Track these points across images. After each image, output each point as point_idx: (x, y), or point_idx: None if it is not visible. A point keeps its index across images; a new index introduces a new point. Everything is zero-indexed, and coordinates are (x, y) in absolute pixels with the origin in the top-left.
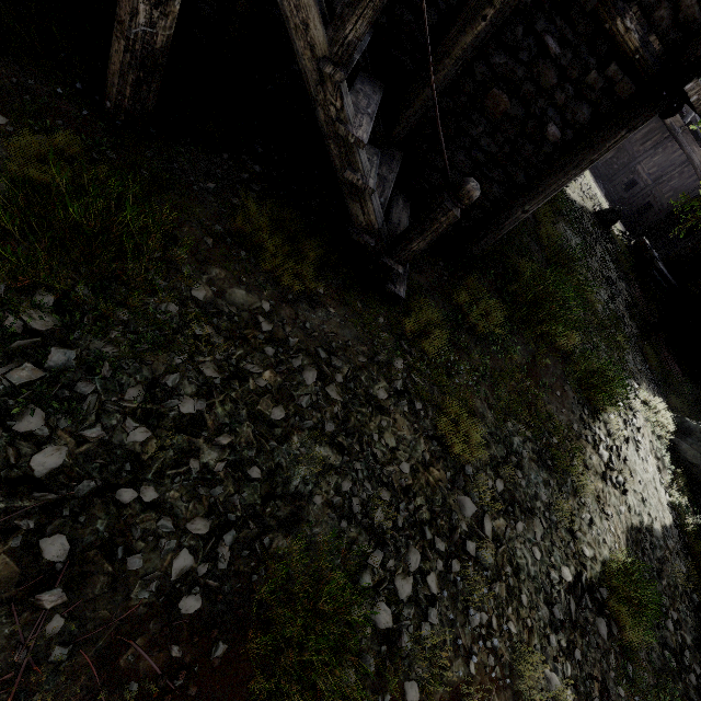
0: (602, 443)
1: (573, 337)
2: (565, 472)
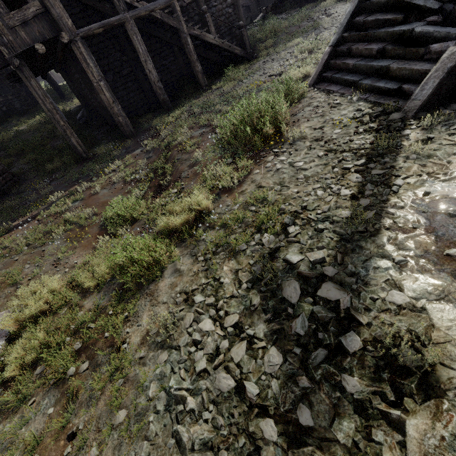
0: (319, 17)
1: (285, 22)
2: (320, 26)
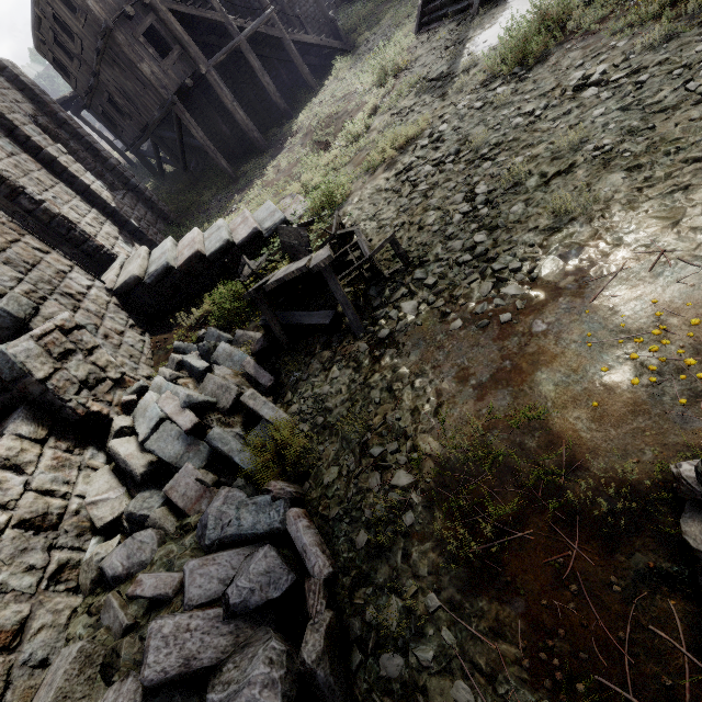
0: None
1: (370, 5)
2: None
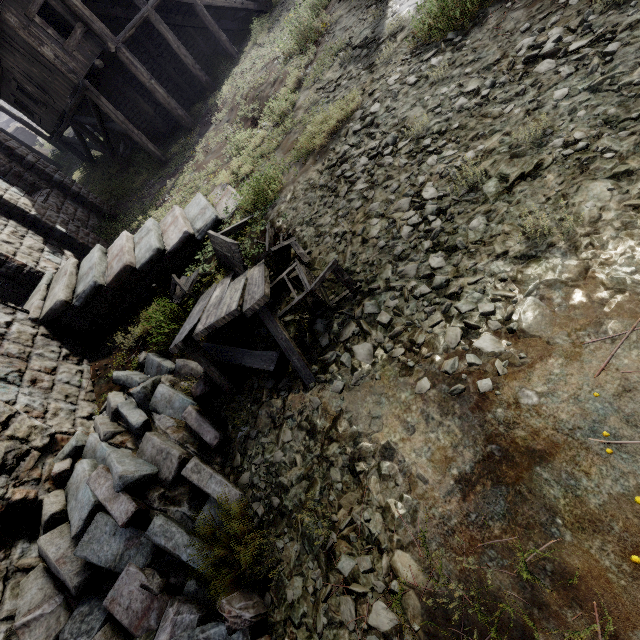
0: None
1: None
2: None
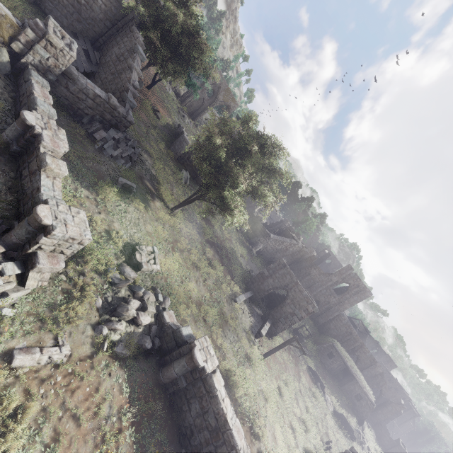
0: None
1: None
2: None
